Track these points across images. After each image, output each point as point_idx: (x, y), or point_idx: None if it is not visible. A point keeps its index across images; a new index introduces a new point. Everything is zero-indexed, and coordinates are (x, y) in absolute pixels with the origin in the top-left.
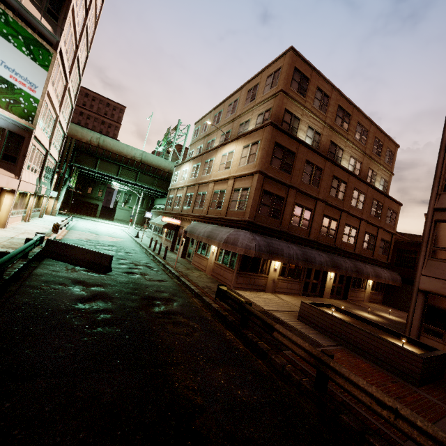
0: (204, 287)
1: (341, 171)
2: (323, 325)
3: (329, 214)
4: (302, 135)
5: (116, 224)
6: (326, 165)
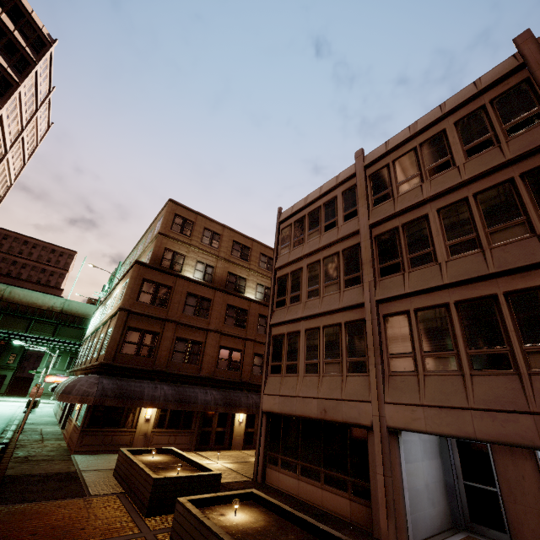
0: (19, 457)
1: (239, 299)
2: (122, 473)
3: (229, 345)
4: (190, 269)
5: (26, 399)
6: (216, 295)
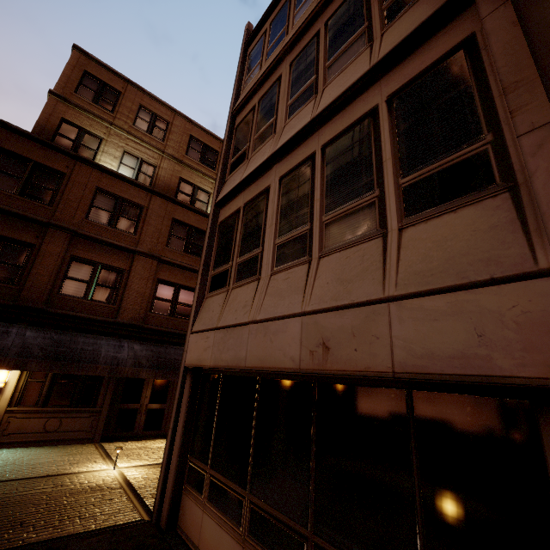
0: None
1: (193, 215)
2: None
3: (175, 280)
4: (111, 161)
5: None
6: (153, 202)
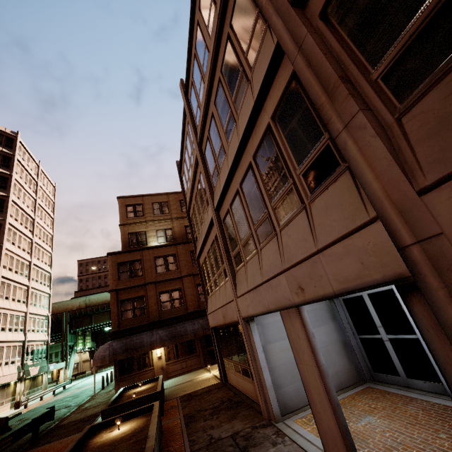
0: (82, 408)
1: None
2: None
3: None
4: (153, 239)
5: None
6: (178, 249)
